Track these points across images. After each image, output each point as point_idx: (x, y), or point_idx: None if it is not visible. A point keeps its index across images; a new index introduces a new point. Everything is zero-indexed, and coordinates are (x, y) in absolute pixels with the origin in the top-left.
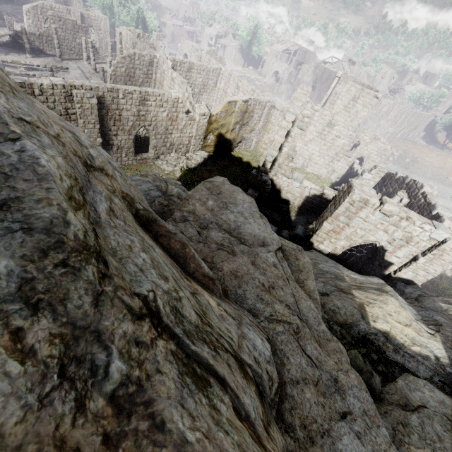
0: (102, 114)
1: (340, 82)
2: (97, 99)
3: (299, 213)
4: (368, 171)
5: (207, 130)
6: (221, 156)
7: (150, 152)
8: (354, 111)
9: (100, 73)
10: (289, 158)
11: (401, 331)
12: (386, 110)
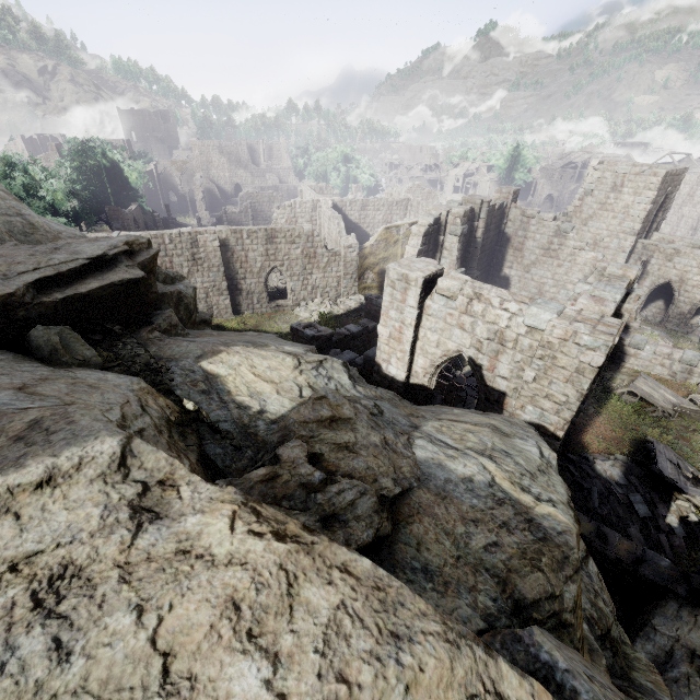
0: (227, 257)
1: None
2: (221, 242)
3: None
4: (584, 281)
5: (362, 266)
6: None
7: (289, 298)
8: (621, 206)
9: None
10: None
11: (248, 382)
12: None
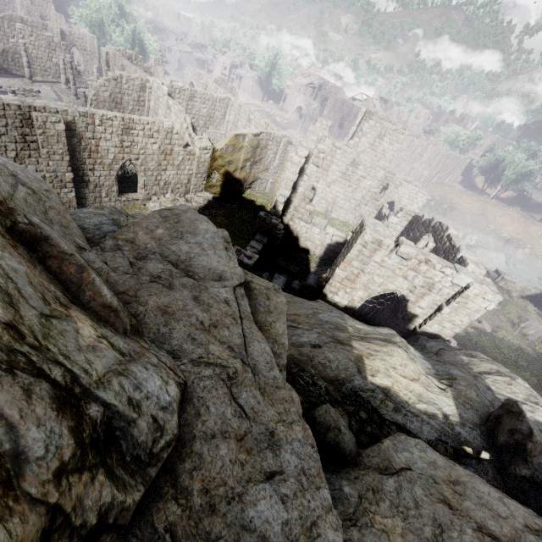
0: (72, 144)
1: (366, 119)
2: (65, 124)
3: (321, 264)
4: (394, 215)
5: (211, 167)
6: (229, 198)
7: (139, 192)
8: (381, 149)
9: (81, 98)
10: (306, 200)
11: (406, 387)
12: (420, 151)
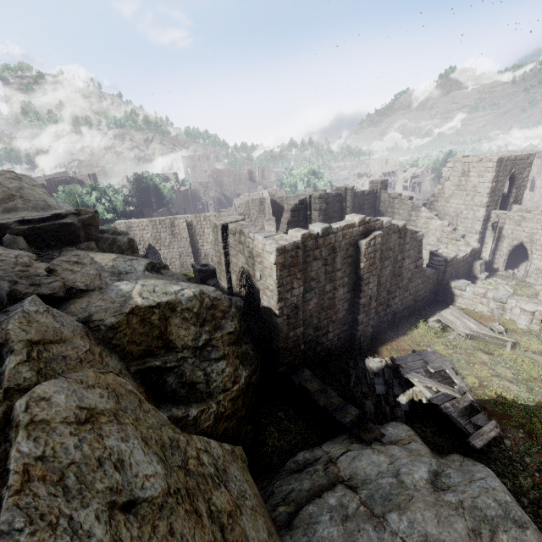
0: (192, 232)
1: None
2: (188, 223)
3: None
4: None
5: None
6: None
7: None
8: (471, 186)
9: None
10: None
11: None
12: None
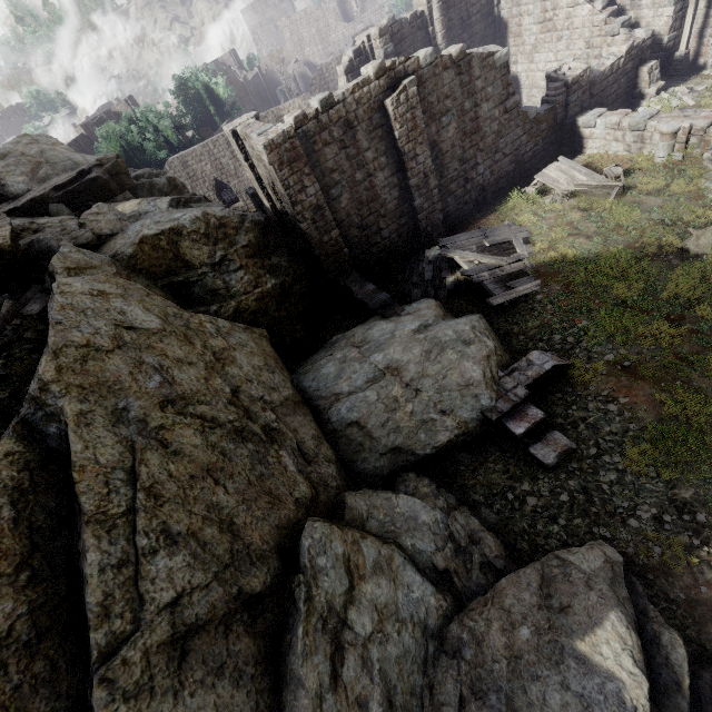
0: None
1: None
2: None
3: None
4: None
5: None
6: None
7: None
8: None
9: None
10: None
11: None
12: None
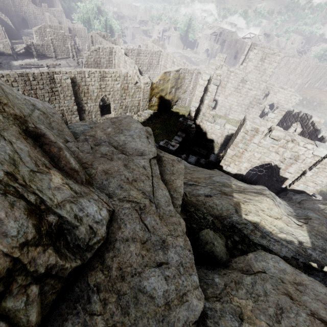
0: (75, 90)
1: (251, 49)
2: (71, 79)
3: (222, 148)
4: (272, 112)
5: (151, 94)
6: (163, 112)
7: (112, 113)
8: (263, 69)
9: (80, 64)
10: (209, 108)
11: (271, 222)
12: (294, 67)
